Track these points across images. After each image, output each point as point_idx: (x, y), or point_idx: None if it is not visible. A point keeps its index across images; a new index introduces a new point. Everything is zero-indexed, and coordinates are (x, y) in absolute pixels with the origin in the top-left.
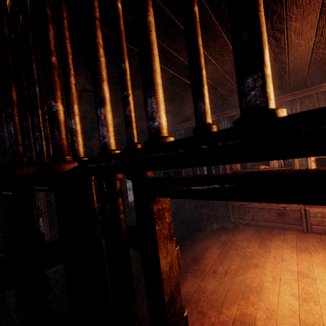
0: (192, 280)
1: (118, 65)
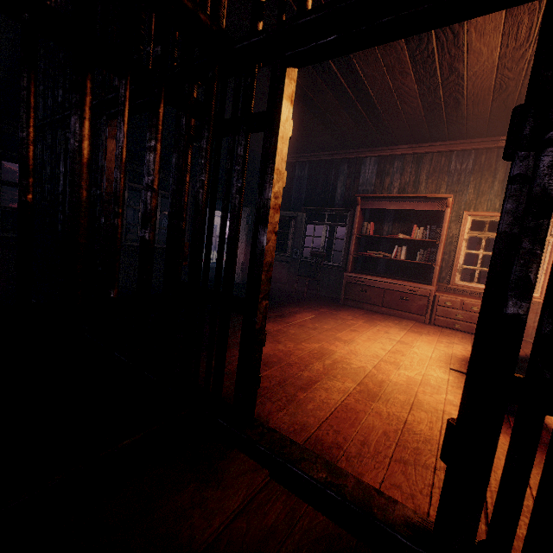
0: (273, 325)
1: None
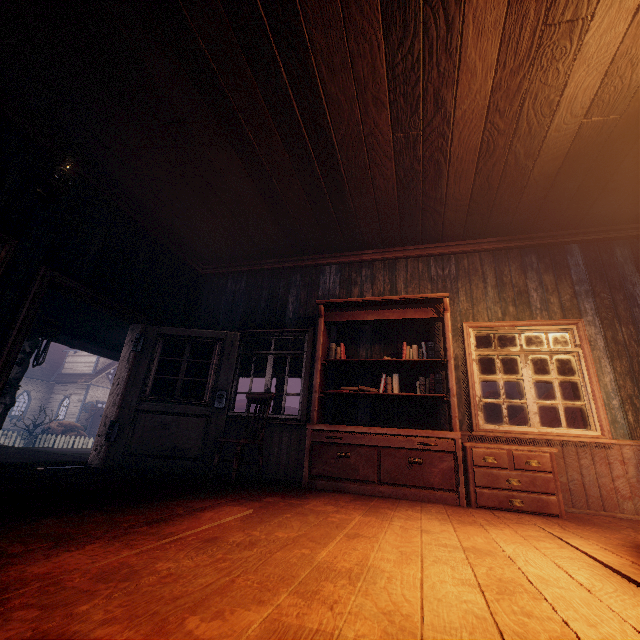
0: (99, 550)
1: None
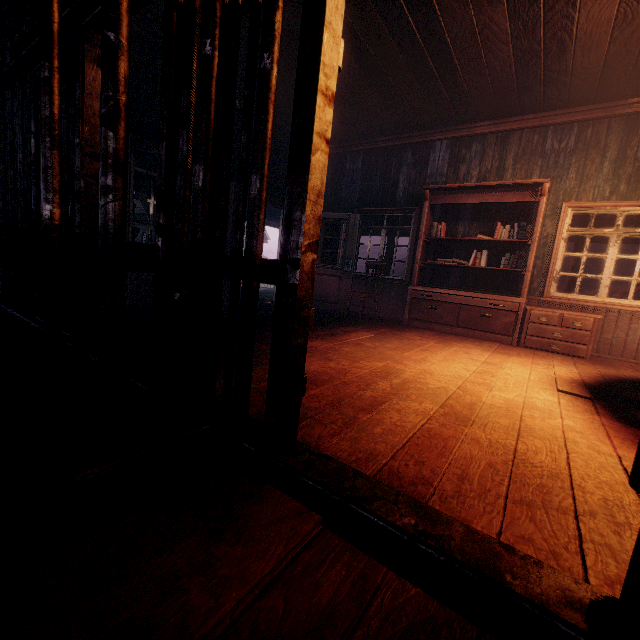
0: (321, 342)
1: None
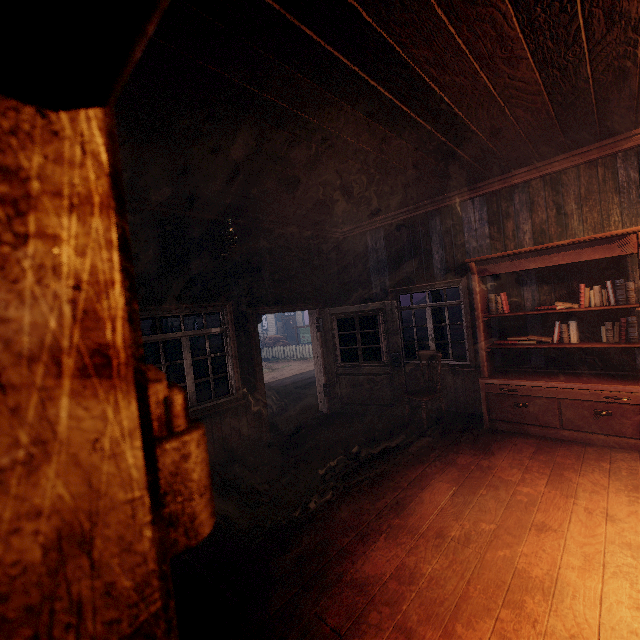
0: (387, 551)
1: None
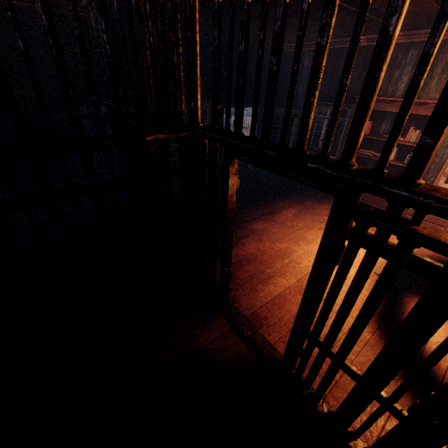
0: (262, 224)
1: (227, 87)
